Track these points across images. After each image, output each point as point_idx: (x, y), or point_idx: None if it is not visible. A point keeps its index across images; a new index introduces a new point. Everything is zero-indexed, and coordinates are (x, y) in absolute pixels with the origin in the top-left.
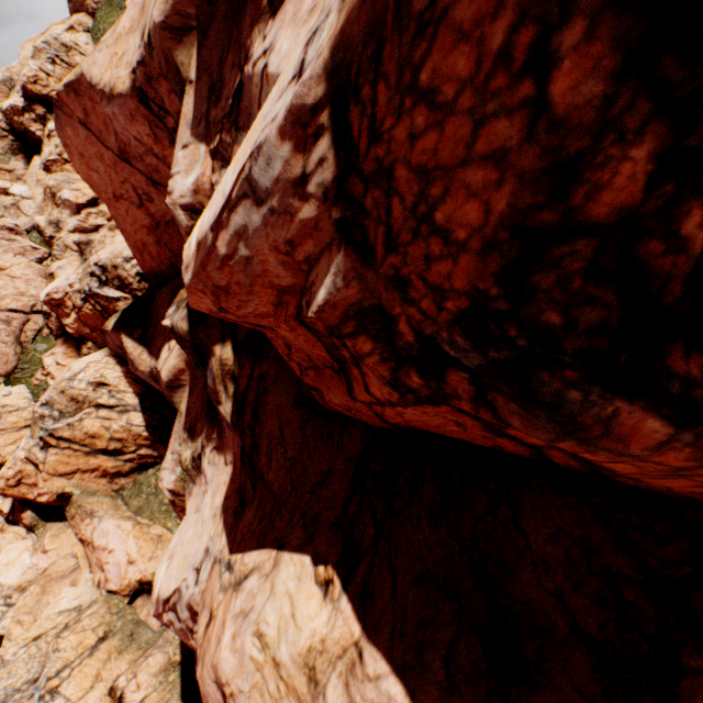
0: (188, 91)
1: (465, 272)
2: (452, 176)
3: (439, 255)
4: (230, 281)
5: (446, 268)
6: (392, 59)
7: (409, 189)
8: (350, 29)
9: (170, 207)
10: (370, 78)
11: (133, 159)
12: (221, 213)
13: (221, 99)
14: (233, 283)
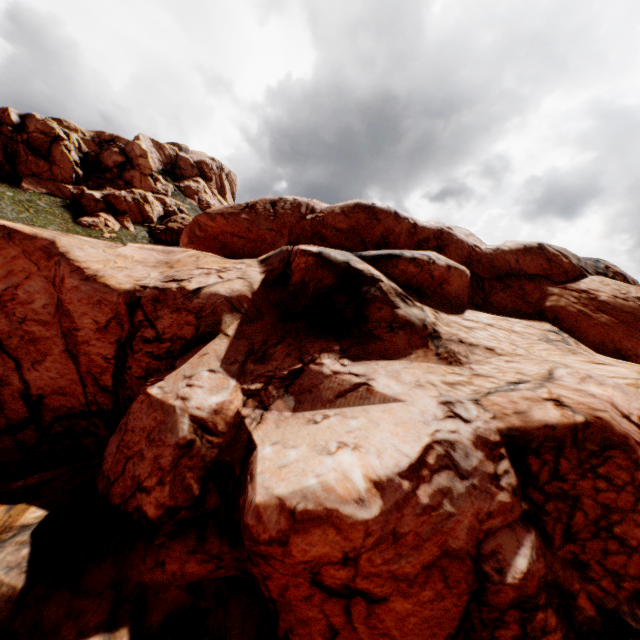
0: (222, 337)
1: (636, 564)
2: (624, 513)
3: (615, 550)
4: (412, 529)
5: (621, 559)
6: (572, 454)
7: (592, 510)
8: (530, 428)
9: (178, 409)
10: (551, 453)
11: (3, 312)
12: (414, 468)
13: (265, 362)
14: (412, 532)
